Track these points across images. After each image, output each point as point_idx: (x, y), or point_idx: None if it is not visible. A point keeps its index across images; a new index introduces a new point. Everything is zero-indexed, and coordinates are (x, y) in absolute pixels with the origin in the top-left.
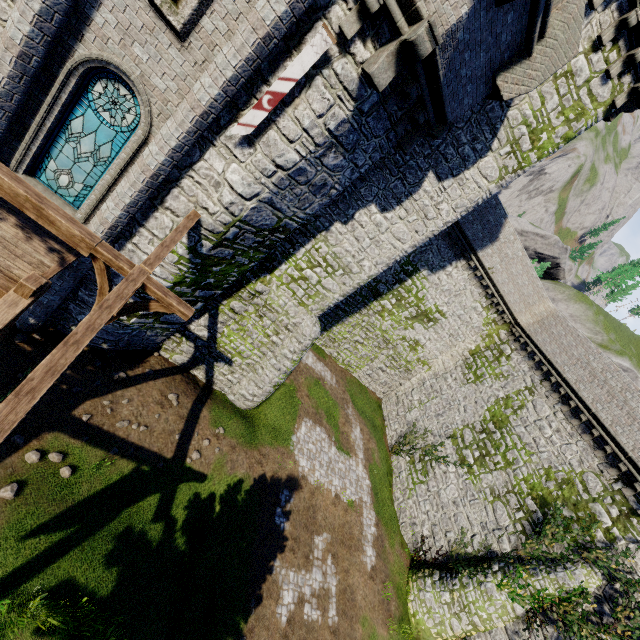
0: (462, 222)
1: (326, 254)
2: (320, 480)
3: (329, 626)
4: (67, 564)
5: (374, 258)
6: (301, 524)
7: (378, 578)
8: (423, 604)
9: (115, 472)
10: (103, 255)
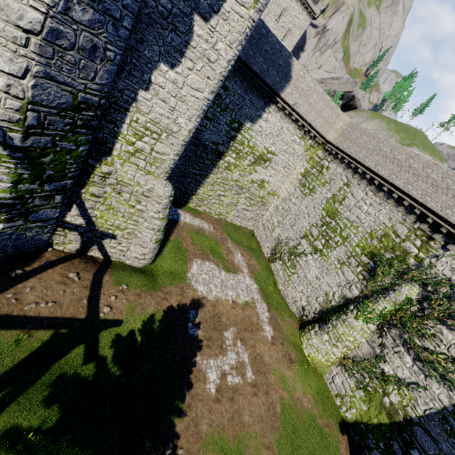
0: (260, 72)
1: (145, 123)
2: (218, 296)
3: (249, 383)
4: (6, 417)
5: (185, 114)
6: (211, 328)
7: (278, 342)
8: (312, 347)
9: (35, 342)
10: None
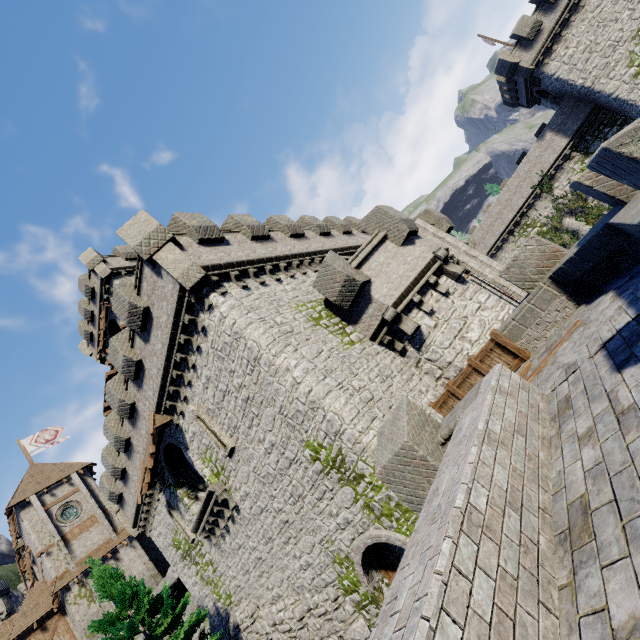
0: None
1: None
2: None
3: None
4: None
5: None
6: None
7: None
8: None
9: None
10: None
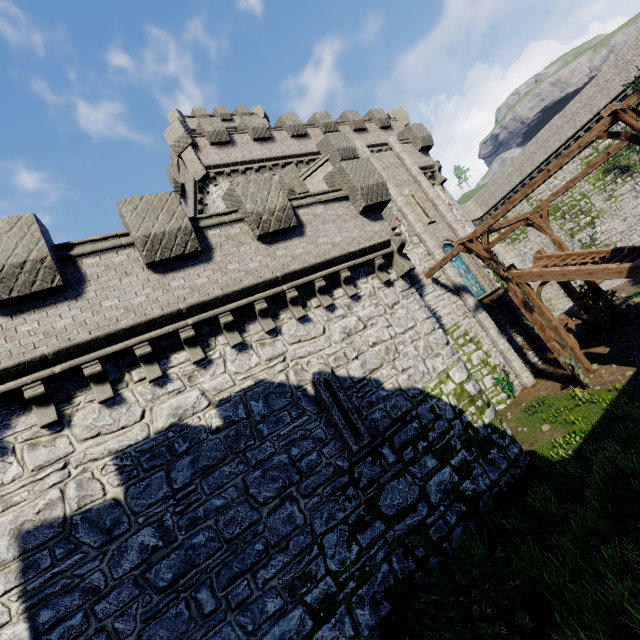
0: None
1: None
2: None
3: None
4: None
5: None
6: None
7: None
8: None
9: None
10: (528, 213)
